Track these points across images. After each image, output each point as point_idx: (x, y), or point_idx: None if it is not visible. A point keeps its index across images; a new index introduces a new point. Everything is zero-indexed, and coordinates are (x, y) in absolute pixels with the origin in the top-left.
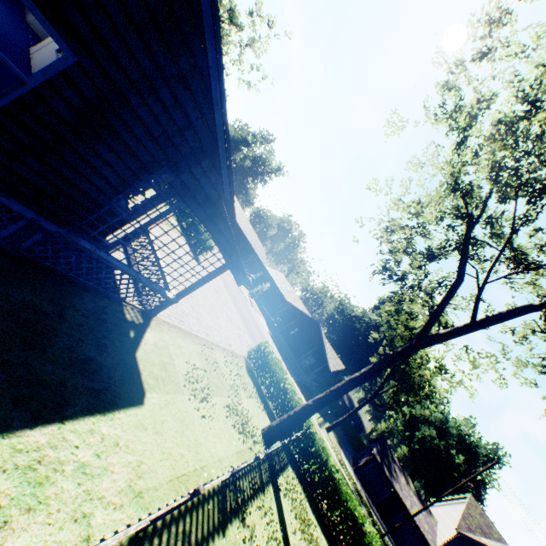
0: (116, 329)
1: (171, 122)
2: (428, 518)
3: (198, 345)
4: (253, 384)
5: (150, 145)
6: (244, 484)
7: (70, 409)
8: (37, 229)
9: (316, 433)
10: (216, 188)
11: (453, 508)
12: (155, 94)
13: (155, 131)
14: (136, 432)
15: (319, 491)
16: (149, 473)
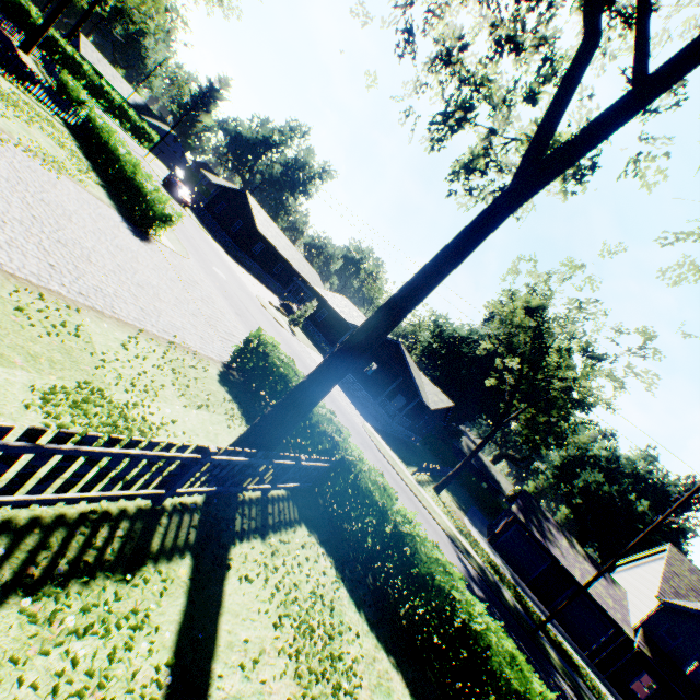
0: None
1: None
2: (612, 589)
3: (0, 284)
4: (233, 398)
5: None
6: None
7: None
8: None
9: (359, 462)
10: None
11: (647, 570)
12: None
13: None
14: None
15: (376, 566)
16: None
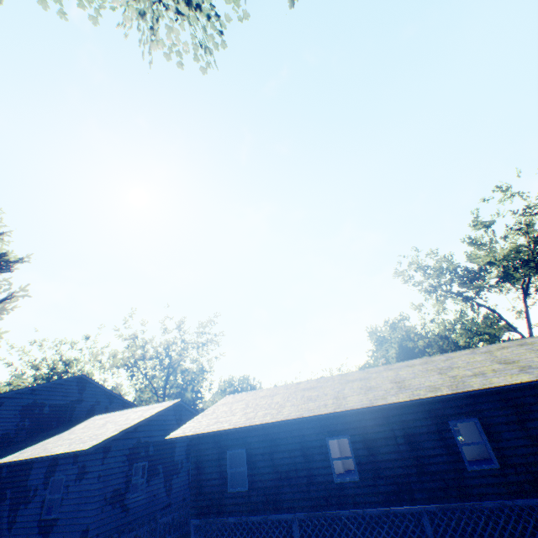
0: None
1: None
2: None
3: None
4: None
5: None
6: None
7: None
8: None
9: None
10: None
11: None
12: None
13: None
14: None
15: None
16: None
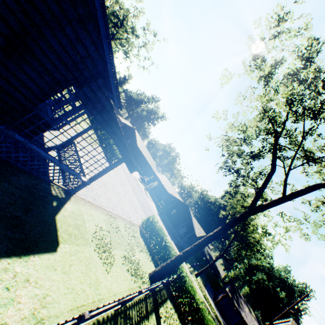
0: (42, 199)
1: (76, 52)
2: None
3: (105, 215)
4: (144, 243)
5: (62, 68)
6: (133, 313)
7: None
8: None
9: (186, 276)
10: (109, 100)
11: None
12: (63, 30)
13: (65, 58)
14: (47, 271)
15: (189, 318)
16: (53, 303)
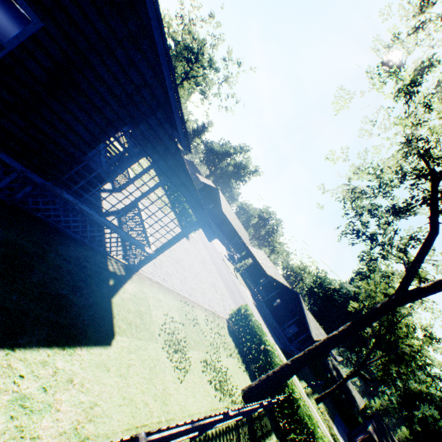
0: (95, 276)
1: (129, 81)
2: None
3: (179, 301)
4: (235, 344)
5: (113, 103)
6: None
7: (25, 337)
8: (28, 183)
9: (299, 399)
10: (173, 140)
11: None
12: (112, 55)
13: (116, 90)
14: (96, 371)
15: None
16: (103, 417)
